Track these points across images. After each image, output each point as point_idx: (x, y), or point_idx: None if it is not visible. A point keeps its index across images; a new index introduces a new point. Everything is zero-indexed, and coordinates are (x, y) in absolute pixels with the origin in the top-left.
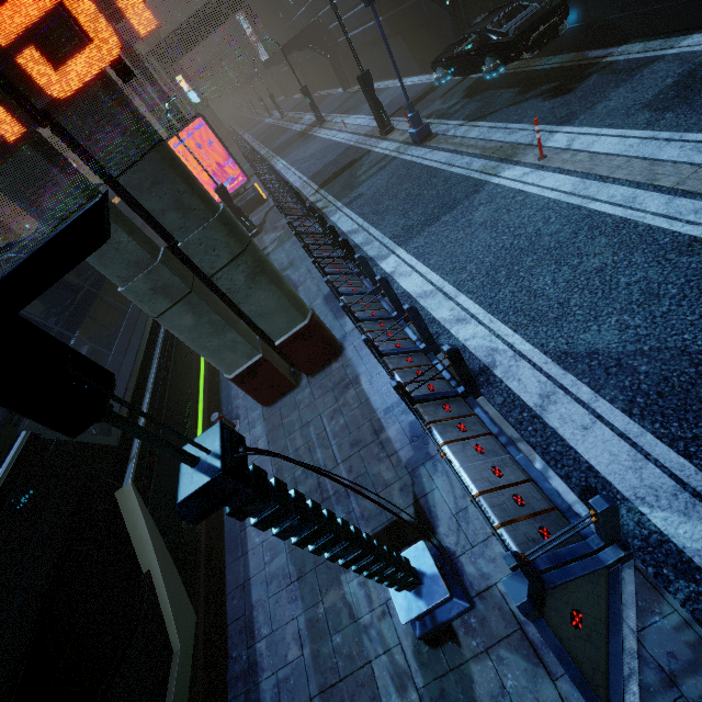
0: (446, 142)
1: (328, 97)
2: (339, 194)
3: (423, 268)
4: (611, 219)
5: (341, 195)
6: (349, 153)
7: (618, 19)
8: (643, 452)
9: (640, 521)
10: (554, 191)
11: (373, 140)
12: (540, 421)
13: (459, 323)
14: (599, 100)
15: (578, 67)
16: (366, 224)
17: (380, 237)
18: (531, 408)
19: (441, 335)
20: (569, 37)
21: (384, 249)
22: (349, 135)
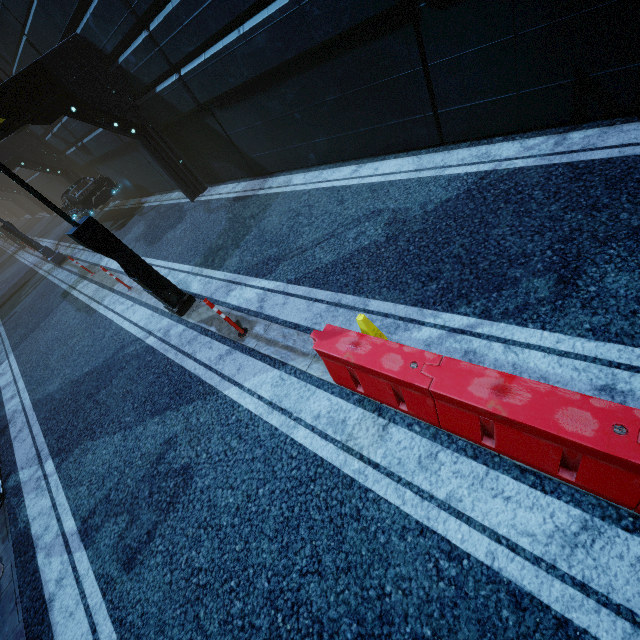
0: (70, 263)
1: (41, 219)
2: (4, 315)
3: (15, 365)
4: (92, 312)
5: (5, 315)
6: (26, 275)
7: (142, 184)
8: (35, 442)
9: (16, 479)
10: (86, 297)
11: (43, 263)
12: (11, 446)
13: (11, 399)
14: (128, 233)
15: (135, 209)
16: (6, 338)
17: (7, 347)
18: (12, 440)
19: (0, 411)
20: (133, 190)
21: (5, 356)
22: (34, 258)
